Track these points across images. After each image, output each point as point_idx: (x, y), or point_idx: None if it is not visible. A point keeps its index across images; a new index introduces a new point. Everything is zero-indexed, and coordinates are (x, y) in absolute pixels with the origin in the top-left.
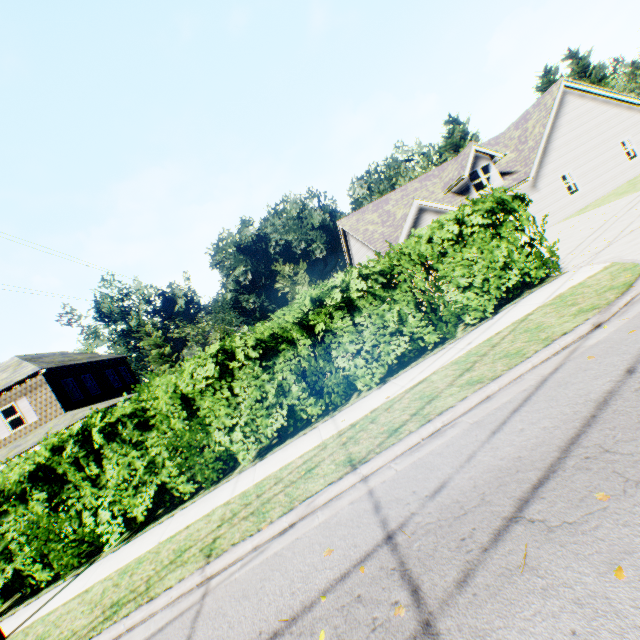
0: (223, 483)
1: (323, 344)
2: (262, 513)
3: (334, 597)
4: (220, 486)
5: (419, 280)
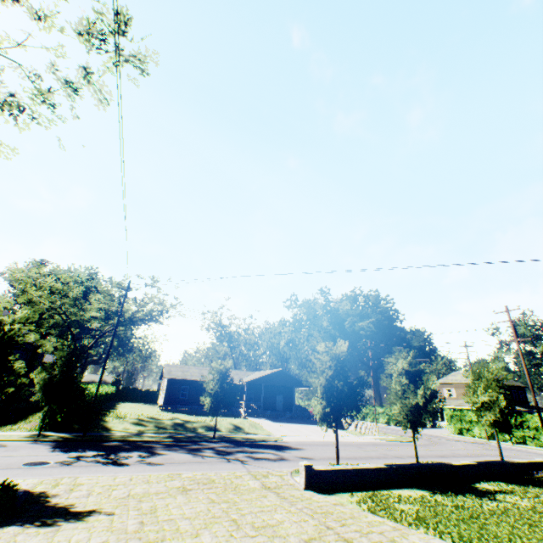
0: (538, 447)
1: None
2: (539, 450)
3: (539, 453)
4: (537, 447)
5: None
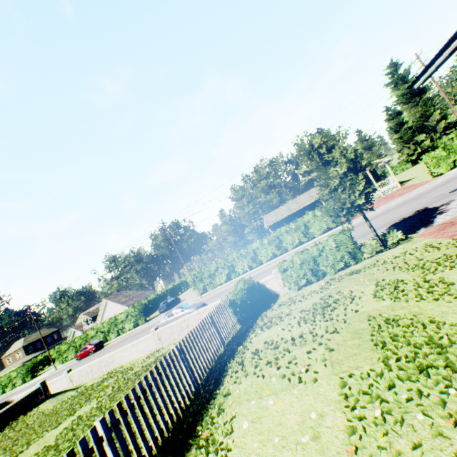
0: None
1: (5, 384)
2: None
3: None
4: None
5: (14, 378)
